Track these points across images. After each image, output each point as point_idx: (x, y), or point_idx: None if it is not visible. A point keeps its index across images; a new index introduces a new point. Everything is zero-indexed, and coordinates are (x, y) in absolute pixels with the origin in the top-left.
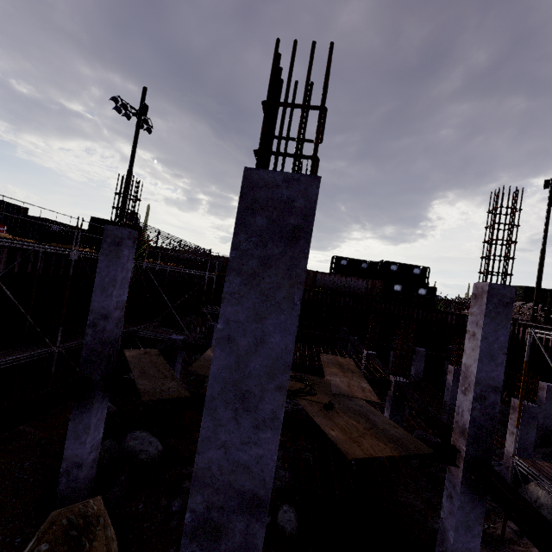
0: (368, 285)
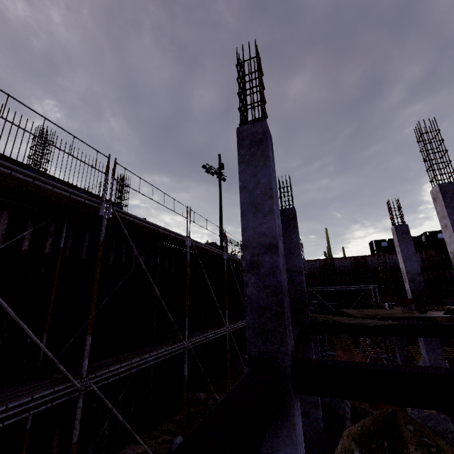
0: (423, 256)
